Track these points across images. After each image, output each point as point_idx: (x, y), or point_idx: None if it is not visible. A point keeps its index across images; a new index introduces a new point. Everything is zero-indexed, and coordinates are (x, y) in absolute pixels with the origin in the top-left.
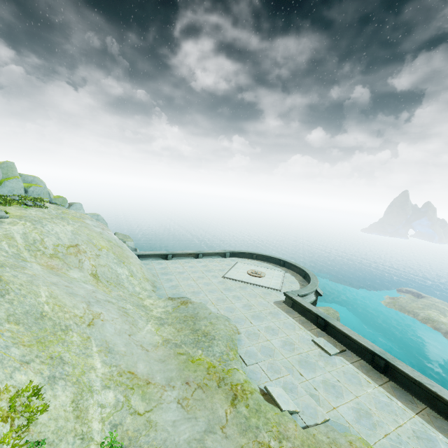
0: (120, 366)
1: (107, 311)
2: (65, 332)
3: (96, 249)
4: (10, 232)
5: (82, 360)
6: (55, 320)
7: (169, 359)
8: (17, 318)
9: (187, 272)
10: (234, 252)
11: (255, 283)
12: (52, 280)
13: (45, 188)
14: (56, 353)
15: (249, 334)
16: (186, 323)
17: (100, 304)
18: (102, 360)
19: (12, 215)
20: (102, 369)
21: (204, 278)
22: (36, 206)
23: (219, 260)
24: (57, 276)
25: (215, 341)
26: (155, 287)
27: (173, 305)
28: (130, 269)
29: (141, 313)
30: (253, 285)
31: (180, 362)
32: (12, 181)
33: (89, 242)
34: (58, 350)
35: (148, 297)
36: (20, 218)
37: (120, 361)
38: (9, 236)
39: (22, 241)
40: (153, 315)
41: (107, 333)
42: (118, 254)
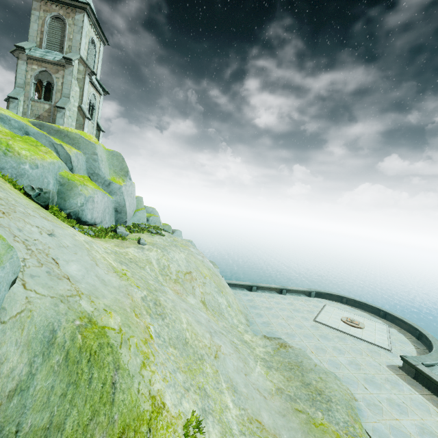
0: (247, 410)
1: (224, 344)
2: (201, 362)
3: (202, 277)
4: (149, 257)
5: (218, 396)
6: (194, 348)
7: (288, 414)
8: (174, 342)
9: (274, 308)
10: (320, 292)
11: (354, 334)
12: (183, 306)
13: (159, 217)
14: (200, 383)
15: (368, 404)
16: (293, 372)
17: (217, 335)
18: (232, 400)
19: (147, 242)
20: (234, 410)
21: (294, 319)
22: (157, 234)
23: (304, 298)
24: (183, 302)
25: (334, 405)
26: (247, 321)
27: (272, 346)
28: (227, 299)
29: (247, 350)
30: (353, 337)
31: (302, 422)
32: (140, 212)
33: (197, 270)
34: (201, 380)
35: (245, 331)
36: (153, 245)
37: (246, 404)
38: (149, 261)
39: (157, 266)
40: (257, 354)
41: (229, 369)
42: (217, 283)
